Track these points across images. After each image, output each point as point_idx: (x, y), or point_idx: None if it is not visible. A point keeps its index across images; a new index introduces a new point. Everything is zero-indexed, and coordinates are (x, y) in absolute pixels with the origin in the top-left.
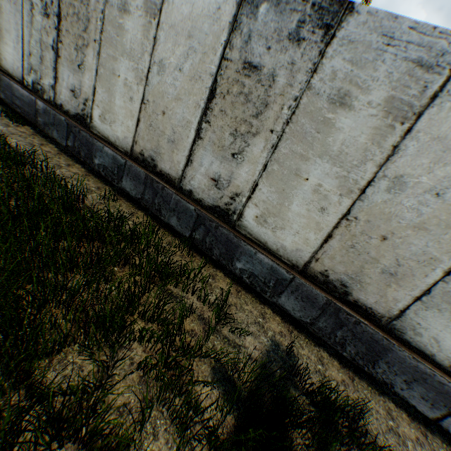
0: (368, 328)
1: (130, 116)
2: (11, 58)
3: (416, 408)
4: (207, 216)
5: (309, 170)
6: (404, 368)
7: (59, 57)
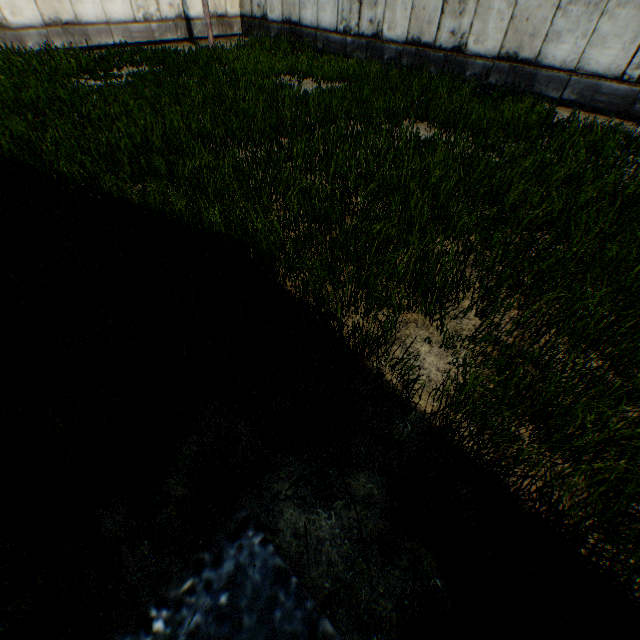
0: (527, 70)
1: (405, 21)
2: (328, 20)
3: (551, 98)
4: (450, 56)
5: (494, 5)
6: (543, 80)
7: (362, 6)
